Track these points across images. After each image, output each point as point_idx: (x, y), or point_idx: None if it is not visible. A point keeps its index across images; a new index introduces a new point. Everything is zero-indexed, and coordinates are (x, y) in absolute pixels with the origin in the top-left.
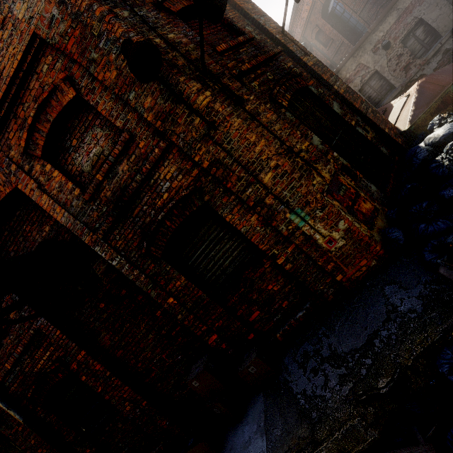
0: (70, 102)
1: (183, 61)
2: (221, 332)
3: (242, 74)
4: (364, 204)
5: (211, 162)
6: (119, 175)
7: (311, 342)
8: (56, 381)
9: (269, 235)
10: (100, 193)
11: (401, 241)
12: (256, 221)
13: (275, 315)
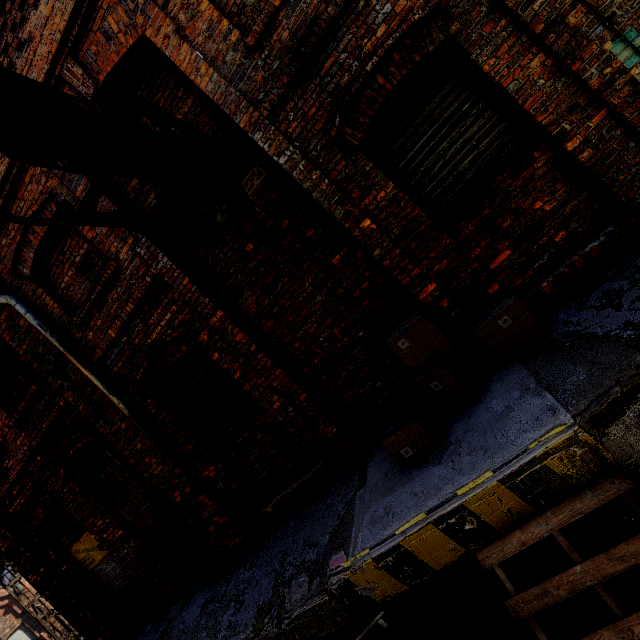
0: None
1: None
2: (443, 281)
3: None
4: None
5: None
6: None
7: (618, 279)
8: (177, 358)
9: (559, 94)
10: (271, 36)
11: None
12: (540, 67)
13: (538, 257)
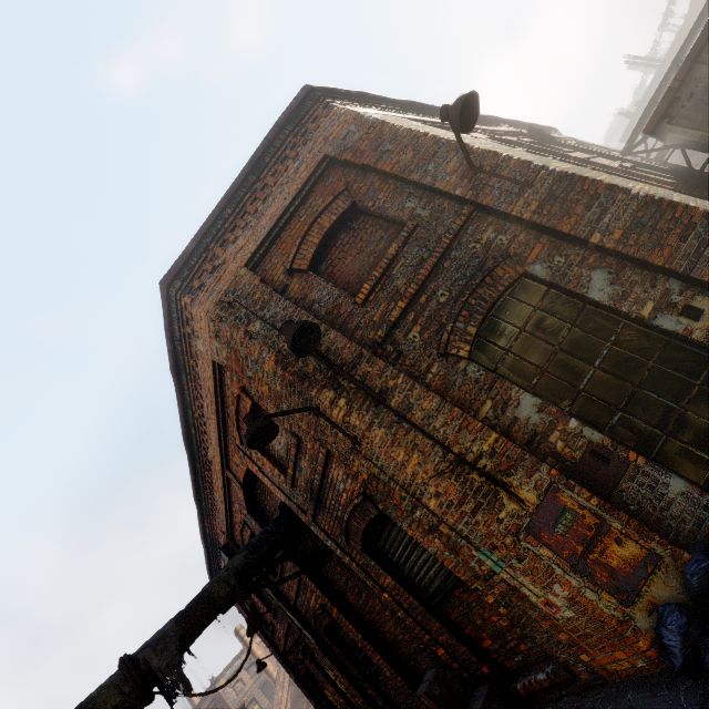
0: (252, 407)
1: (314, 363)
2: (449, 648)
3: (394, 324)
4: (617, 547)
5: (369, 475)
6: (304, 469)
7: None
8: (326, 623)
9: (463, 565)
10: (297, 482)
11: (675, 660)
12: (441, 544)
13: (514, 654)
